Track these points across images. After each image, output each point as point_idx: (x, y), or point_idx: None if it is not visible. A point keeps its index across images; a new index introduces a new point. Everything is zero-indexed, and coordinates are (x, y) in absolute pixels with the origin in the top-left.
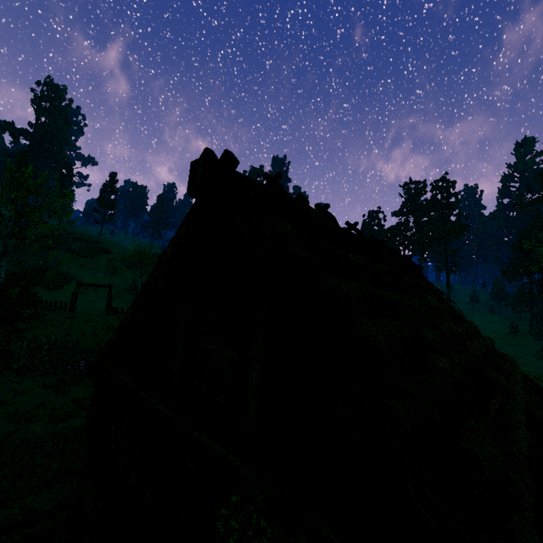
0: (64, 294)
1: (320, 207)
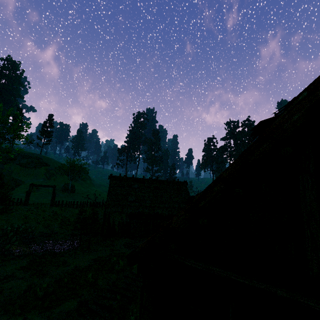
0: (16, 194)
1: None
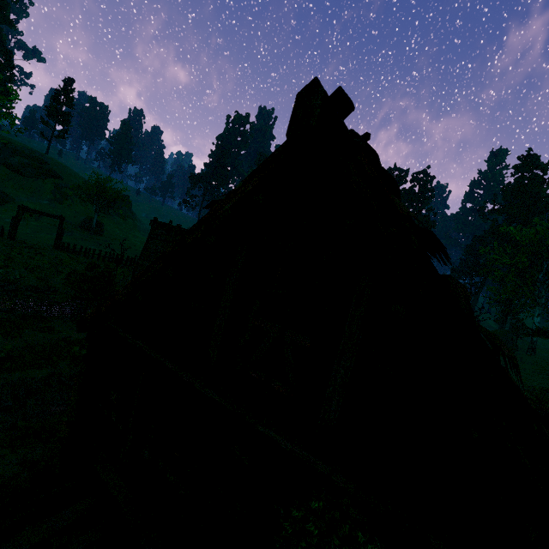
0: None
1: None
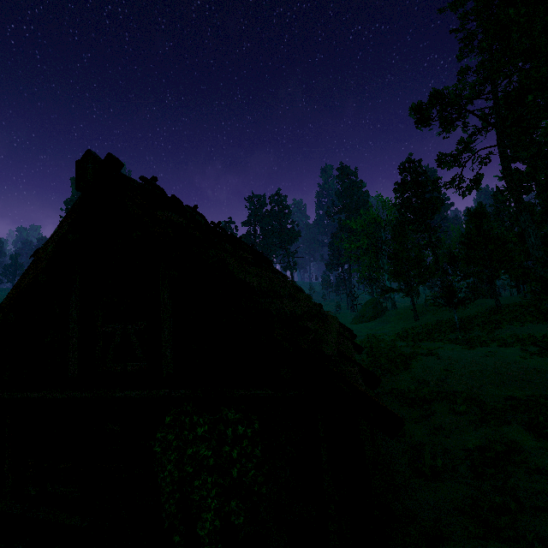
0: None
1: (190, 208)
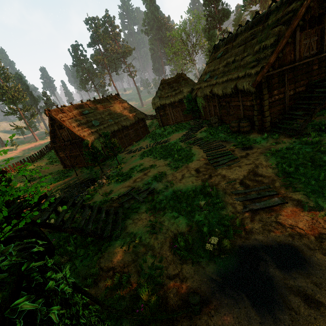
0: None
1: (275, 0)
